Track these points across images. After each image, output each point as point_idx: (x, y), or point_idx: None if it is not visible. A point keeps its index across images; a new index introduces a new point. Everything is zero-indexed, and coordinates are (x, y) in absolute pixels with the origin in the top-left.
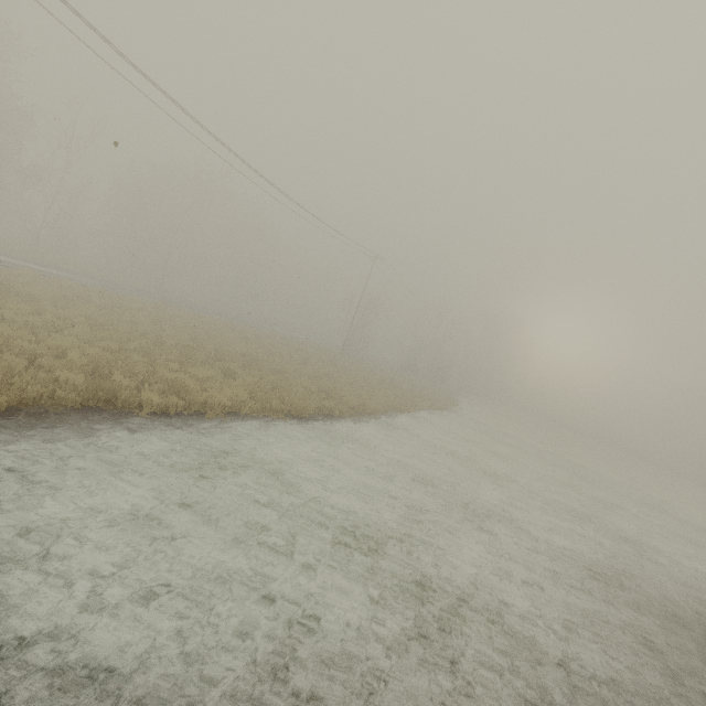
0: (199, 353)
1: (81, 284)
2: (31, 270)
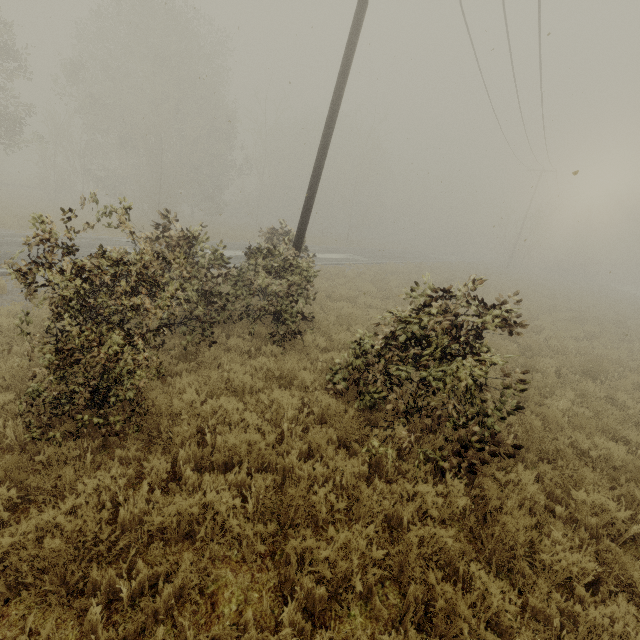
0: (589, 323)
1: (366, 263)
2: (377, 267)
